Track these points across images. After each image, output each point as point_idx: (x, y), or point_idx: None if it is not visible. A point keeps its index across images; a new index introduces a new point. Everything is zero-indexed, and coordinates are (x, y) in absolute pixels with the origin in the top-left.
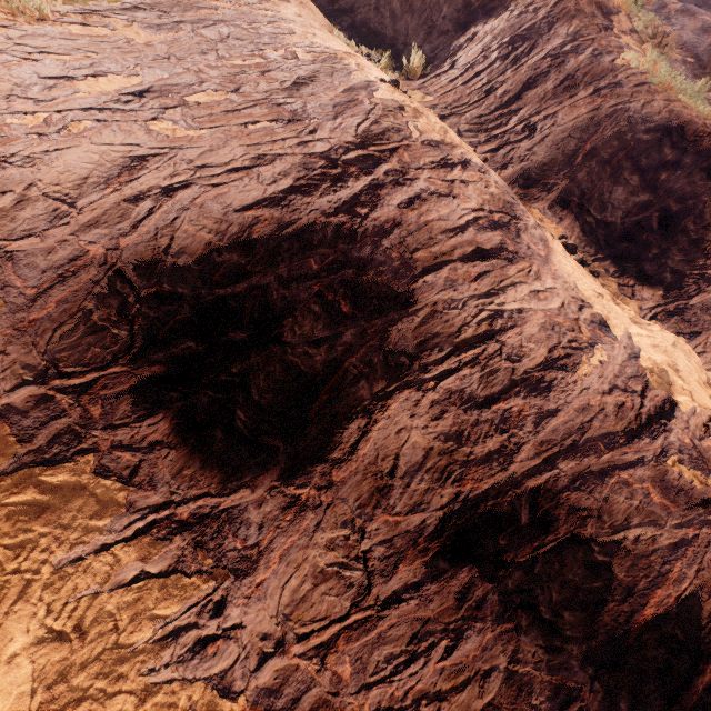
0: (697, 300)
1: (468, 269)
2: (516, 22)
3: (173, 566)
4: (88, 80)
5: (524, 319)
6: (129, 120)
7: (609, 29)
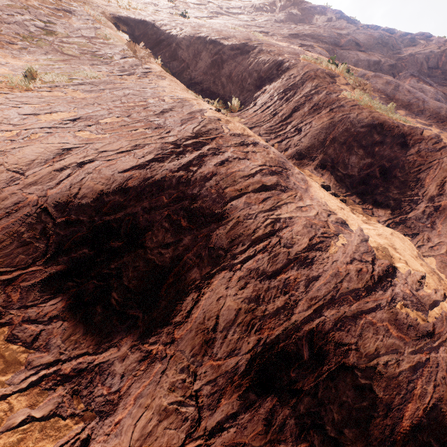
0: (411, 214)
1: (257, 196)
2: (285, 83)
3: (54, 410)
4: (46, 115)
5: (293, 222)
6: (65, 132)
7: (334, 83)
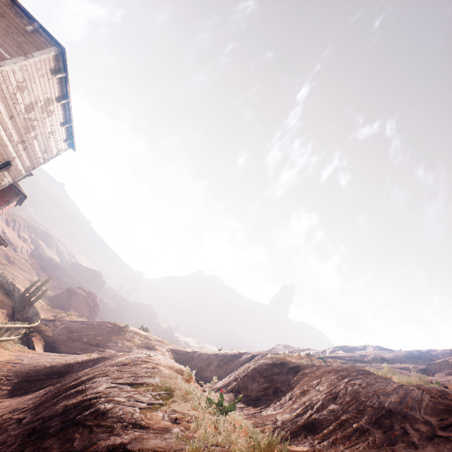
0: (271, 406)
1: None
2: None
3: None
4: None
5: None
6: None
7: None
